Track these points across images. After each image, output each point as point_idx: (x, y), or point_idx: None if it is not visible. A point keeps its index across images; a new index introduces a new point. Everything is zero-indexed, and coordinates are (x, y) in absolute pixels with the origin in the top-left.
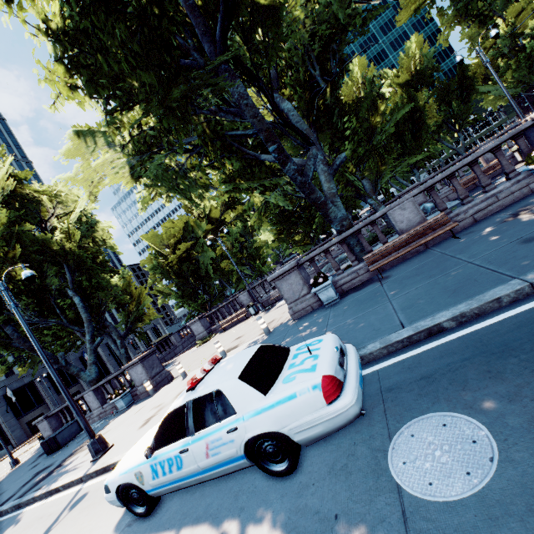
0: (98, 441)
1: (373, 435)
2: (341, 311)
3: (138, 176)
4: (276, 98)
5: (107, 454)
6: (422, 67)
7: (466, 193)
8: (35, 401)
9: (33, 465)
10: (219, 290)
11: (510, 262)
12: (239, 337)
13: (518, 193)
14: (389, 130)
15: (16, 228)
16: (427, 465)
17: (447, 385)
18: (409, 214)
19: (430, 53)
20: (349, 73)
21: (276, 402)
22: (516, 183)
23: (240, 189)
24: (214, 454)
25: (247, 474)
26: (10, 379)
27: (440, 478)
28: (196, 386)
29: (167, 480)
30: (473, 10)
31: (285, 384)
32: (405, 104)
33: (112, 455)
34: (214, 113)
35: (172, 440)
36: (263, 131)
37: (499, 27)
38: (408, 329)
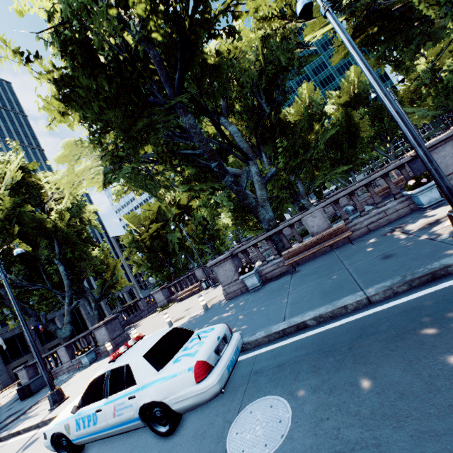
0: (57, 393)
1: (230, 409)
2: (257, 298)
3: (109, 181)
4: (225, 122)
5: (62, 404)
6: (359, 91)
7: (363, 207)
8: (22, 350)
9: (8, 409)
10: (184, 264)
11: (367, 274)
12: (188, 309)
13: (402, 211)
14: (319, 146)
15: (19, 208)
16: (248, 437)
17: (288, 374)
18: (318, 221)
19: (366, 81)
20: (298, 94)
21: (163, 378)
22: (400, 203)
23: (195, 189)
24: (119, 414)
25: (146, 432)
26: (3, 329)
27: (250, 447)
28: (116, 359)
29: (86, 432)
30: (390, 57)
31: (173, 364)
32: (332, 127)
33: (65, 405)
34: (170, 137)
35: (93, 400)
36: (207, 152)
37: (421, 63)
38: (285, 322)
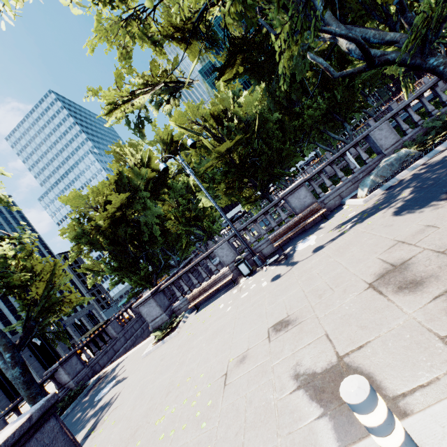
0: None
1: None
2: None
3: None
4: None
5: None
6: None
7: None
8: None
9: None
10: (164, 260)
11: None
12: (287, 323)
13: None
14: None
15: None
16: None
17: None
18: None
19: None
20: None
21: None
22: None
23: None
24: None
25: None
26: None
27: None
28: None
29: None
30: None
31: None
32: None
33: None
34: None
35: None
36: None
37: None
38: None
